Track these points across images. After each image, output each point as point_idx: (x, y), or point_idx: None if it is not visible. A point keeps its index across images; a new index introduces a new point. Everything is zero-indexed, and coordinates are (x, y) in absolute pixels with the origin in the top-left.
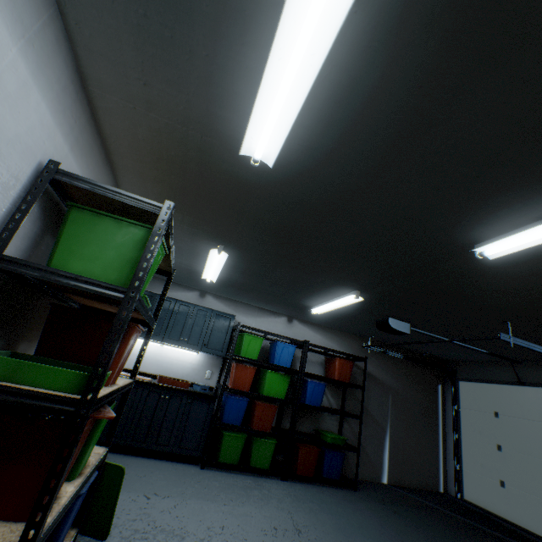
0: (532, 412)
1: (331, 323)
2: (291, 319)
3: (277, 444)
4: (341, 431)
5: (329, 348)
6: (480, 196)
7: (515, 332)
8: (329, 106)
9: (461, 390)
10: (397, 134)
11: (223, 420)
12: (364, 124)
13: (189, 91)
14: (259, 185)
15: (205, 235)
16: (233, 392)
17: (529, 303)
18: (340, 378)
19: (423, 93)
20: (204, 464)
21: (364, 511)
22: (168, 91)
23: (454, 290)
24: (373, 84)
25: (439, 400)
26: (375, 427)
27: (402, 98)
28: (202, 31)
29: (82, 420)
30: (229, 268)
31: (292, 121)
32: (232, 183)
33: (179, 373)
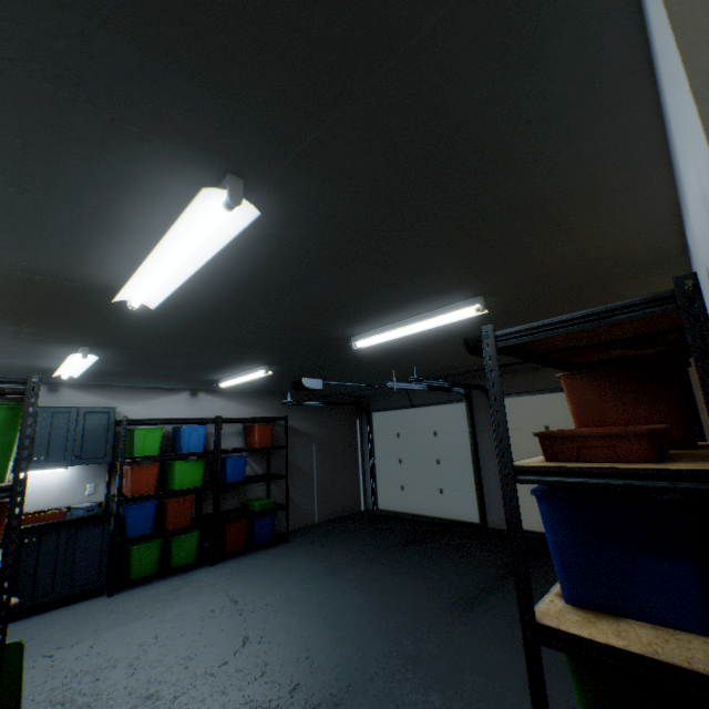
0: (420, 428)
1: (246, 388)
2: (196, 392)
3: (201, 532)
4: (270, 494)
5: (246, 418)
6: (344, 317)
7: (401, 374)
8: (208, 276)
9: (374, 421)
10: (272, 291)
11: (127, 535)
12: (243, 285)
13: (37, 256)
14: (138, 309)
15: (58, 341)
16: (134, 501)
17: (402, 360)
18: (262, 445)
19: (284, 277)
20: (113, 590)
21: (296, 557)
22: (4, 253)
23: (349, 358)
24: (244, 270)
25: (358, 433)
26: (303, 477)
27: (270, 277)
28: (58, 230)
29: (6, 620)
30: (100, 362)
31: (173, 289)
32: (101, 308)
33: (42, 503)
